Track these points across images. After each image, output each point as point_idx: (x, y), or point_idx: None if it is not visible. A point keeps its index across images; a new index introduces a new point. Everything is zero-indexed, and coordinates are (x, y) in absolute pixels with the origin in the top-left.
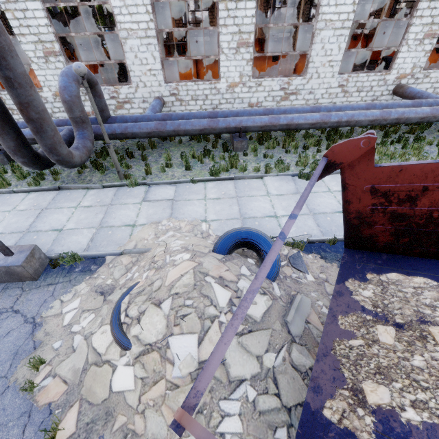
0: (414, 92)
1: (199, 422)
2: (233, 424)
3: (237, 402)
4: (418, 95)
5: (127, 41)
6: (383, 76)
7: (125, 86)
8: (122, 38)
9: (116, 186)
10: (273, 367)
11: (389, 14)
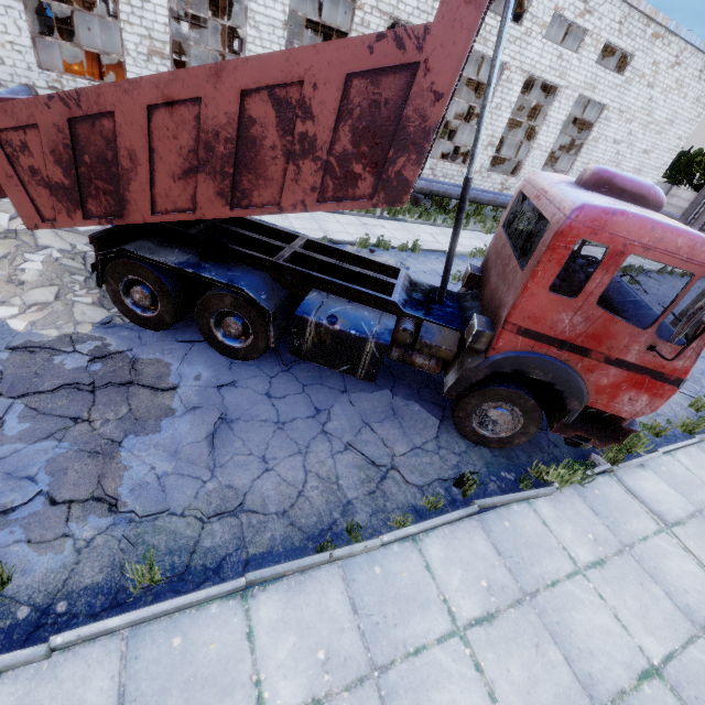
0: None
1: (3, 263)
2: (35, 265)
3: (42, 256)
4: None
5: None
6: None
7: None
8: None
9: None
10: (86, 253)
11: None
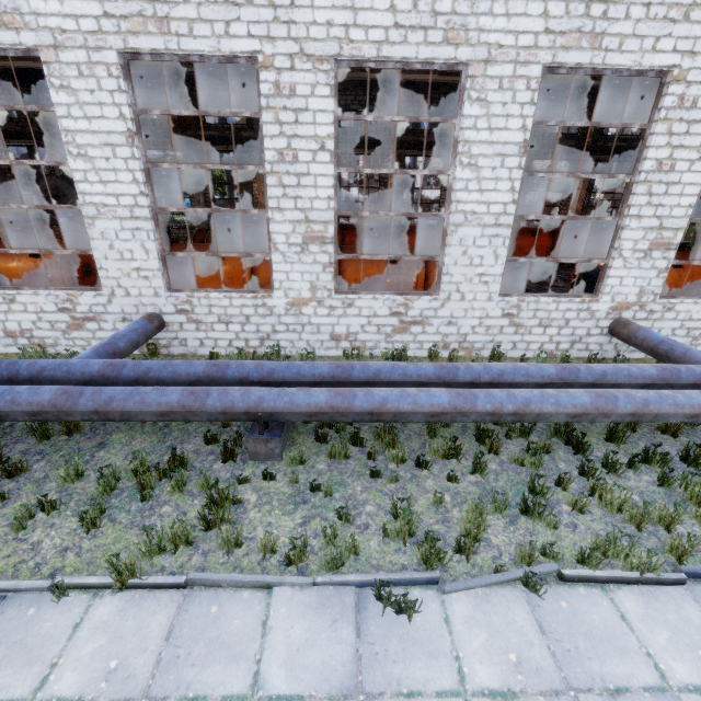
0: (653, 339)
1: None
2: None
3: None
4: (662, 347)
5: (95, 222)
6: (586, 304)
7: (88, 293)
8: (87, 217)
9: None
10: None
11: (582, 205)
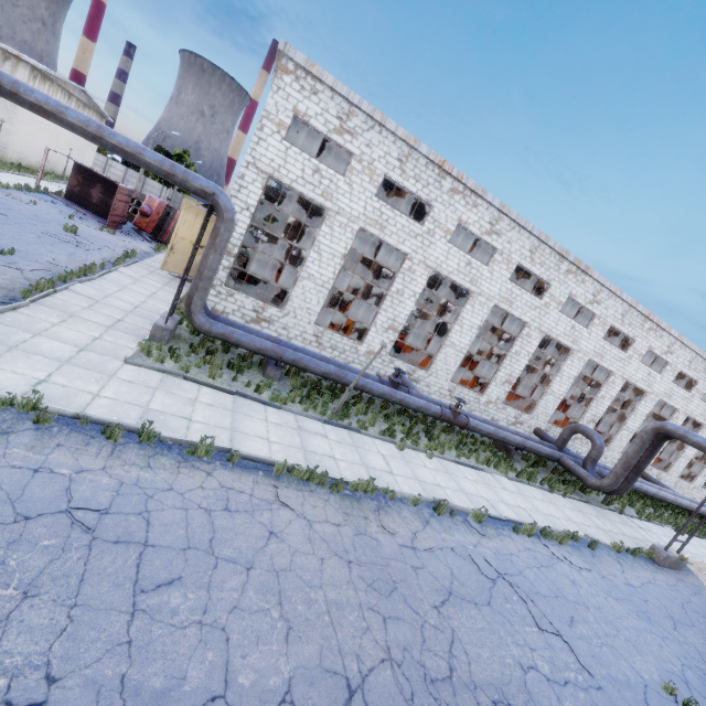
0: (656, 481)
1: None
2: None
3: None
4: (660, 484)
5: (548, 395)
6: None
7: (527, 414)
8: (547, 393)
9: (610, 509)
10: None
11: None
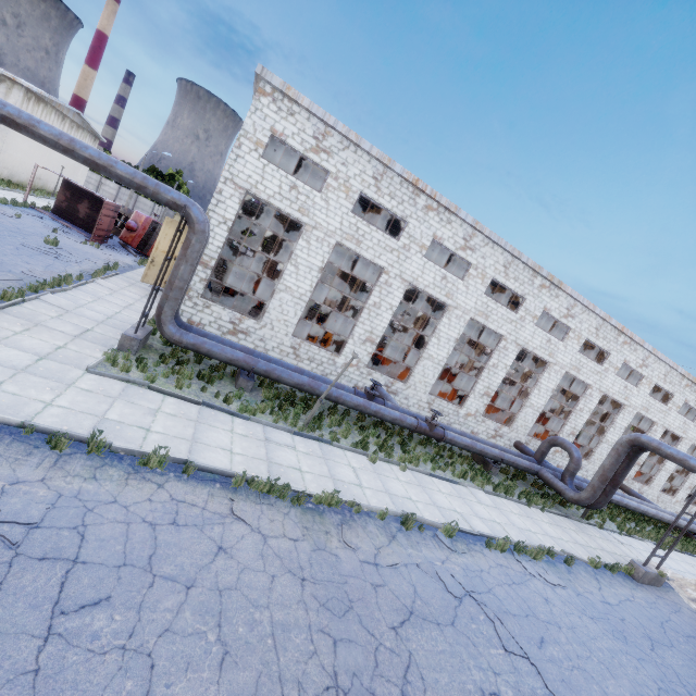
0: (638, 494)
1: None
2: None
3: None
4: (642, 498)
5: (527, 408)
6: None
7: (506, 427)
8: (526, 405)
9: (590, 524)
10: None
11: None
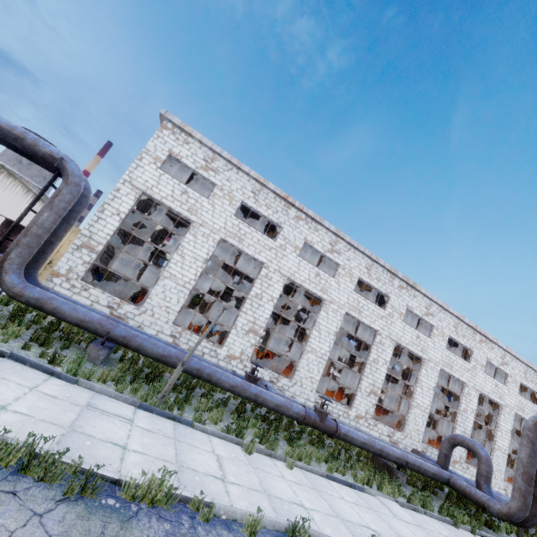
0: None
1: None
2: None
3: None
4: None
5: (414, 408)
6: None
7: (399, 432)
8: (413, 405)
9: None
10: None
11: None
